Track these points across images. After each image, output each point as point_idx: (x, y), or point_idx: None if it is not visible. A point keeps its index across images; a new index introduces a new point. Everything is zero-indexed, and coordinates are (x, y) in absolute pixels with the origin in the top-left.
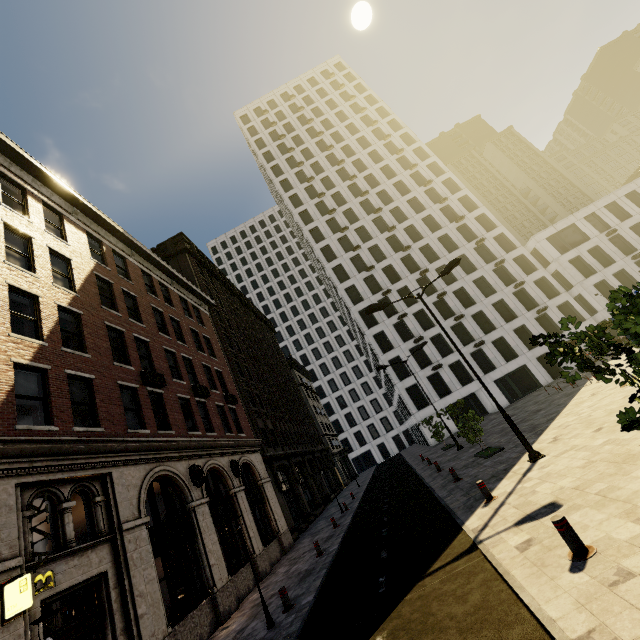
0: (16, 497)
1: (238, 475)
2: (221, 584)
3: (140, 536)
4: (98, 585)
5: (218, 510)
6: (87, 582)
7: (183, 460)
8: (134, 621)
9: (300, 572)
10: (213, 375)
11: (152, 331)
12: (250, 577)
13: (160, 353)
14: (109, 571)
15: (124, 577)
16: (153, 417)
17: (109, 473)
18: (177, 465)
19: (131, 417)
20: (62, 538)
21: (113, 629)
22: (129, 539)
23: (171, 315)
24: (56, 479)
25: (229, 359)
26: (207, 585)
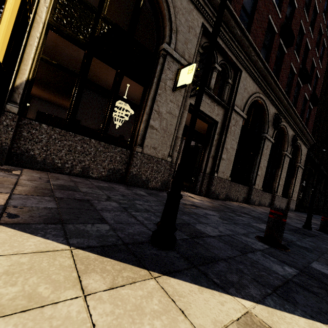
0: (199, 32)
1: (292, 147)
2: (257, 187)
3: (238, 122)
4: (211, 127)
5: (272, 154)
6: (208, 119)
7: (273, 107)
8: (218, 157)
9: (316, 223)
10: (313, 75)
11: (300, 2)
12: (267, 200)
13: (297, 24)
14: (218, 124)
15: (223, 133)
16: (273, 63)
17: (240, 71)
18: (270, 106)
19: (262, 53)
20: (207, 84)
21: (209, 152)
22: (233, 117)
23: (316, 2)
24: (218, 44)
25: (325, 76)
26: (250, 181)
